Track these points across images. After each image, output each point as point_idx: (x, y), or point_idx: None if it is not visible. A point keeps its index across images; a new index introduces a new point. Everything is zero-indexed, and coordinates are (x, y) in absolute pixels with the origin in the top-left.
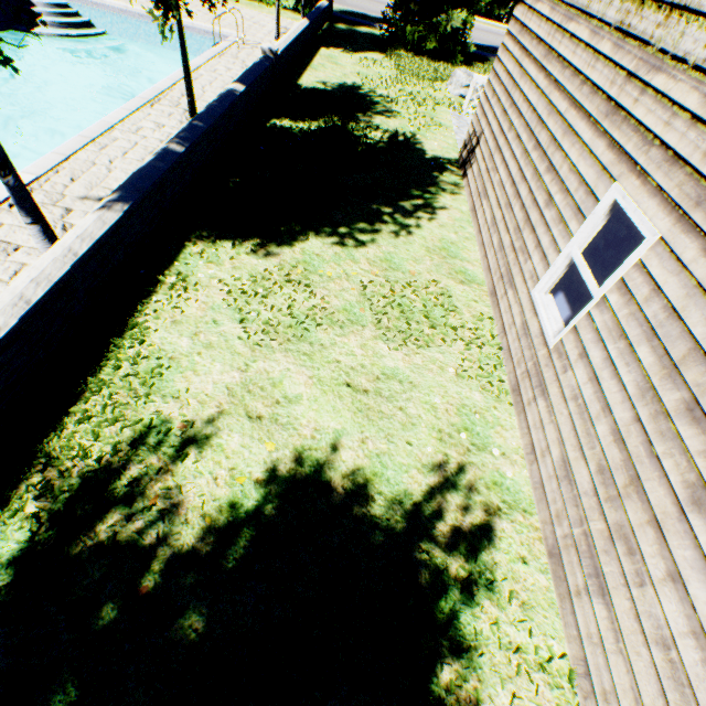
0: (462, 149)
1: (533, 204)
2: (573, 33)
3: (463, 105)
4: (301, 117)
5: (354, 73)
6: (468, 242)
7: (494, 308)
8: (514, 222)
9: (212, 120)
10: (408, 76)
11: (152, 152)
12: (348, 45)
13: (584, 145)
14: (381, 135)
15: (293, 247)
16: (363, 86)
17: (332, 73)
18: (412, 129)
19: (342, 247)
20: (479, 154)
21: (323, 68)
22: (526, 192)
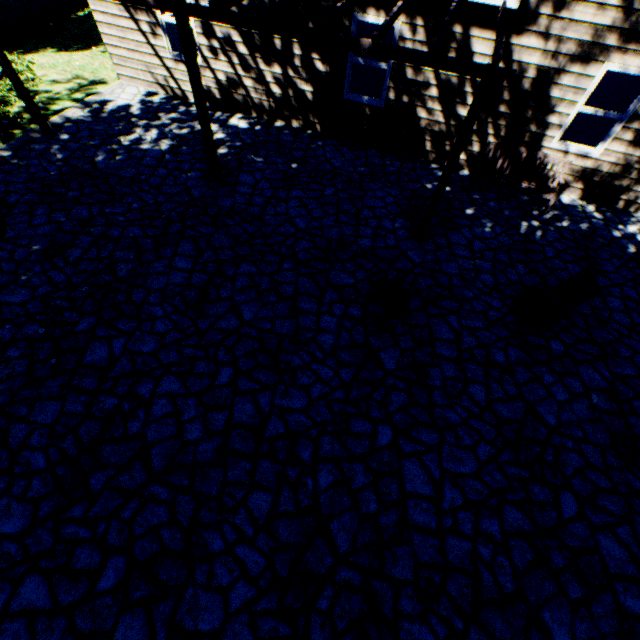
0: None
1: None
2: None
3: None
4: None
5: None
6: None
7: None
8: None
9: None
10: None
11: None
12: None
13: None
14: None
15: None
16: None
17: None
18: None
19: None
20: None
21: None
22: None
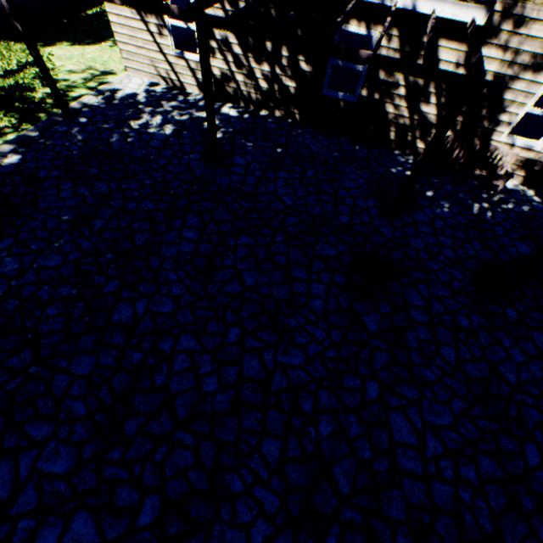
0: None
1: None
2: None
3: None
4: None
5: None
6: None
7: None
8: None
9: None
10: None
11: None
12: None
13: None
14: None
15: None
16: None
17: None
18: None
19: None
20: None
21: None
22: None
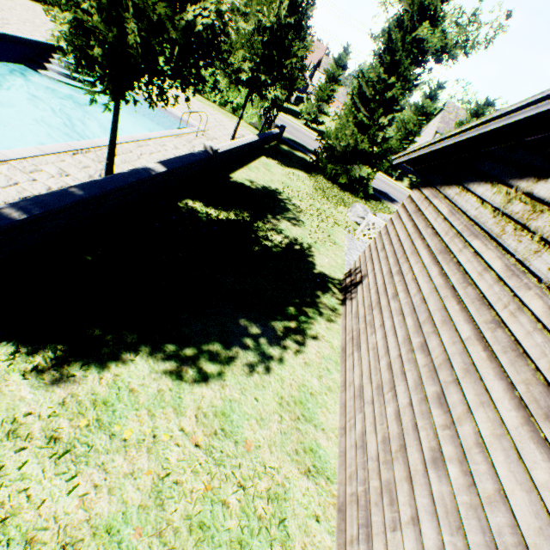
0: (347, 274)
1: (413, 432)
2: (478, 251)
3: (357, 231)
4: (216, 204)
5: (280, 181)
6: (330, 394)
7: (339, 546)
8: (385, 427)
9: (100, 191)
10: (321, 195)
11: (26, 197)
12: (284, 160)
13: (503, 425)
14: (281, 238)
15: (106, 370)
16: (283, 193)
17: (263, 176)
18: (309, 241)
19: (174, 380)
20: (360, 294)
21: (257, 170)
22: (406, 400)
